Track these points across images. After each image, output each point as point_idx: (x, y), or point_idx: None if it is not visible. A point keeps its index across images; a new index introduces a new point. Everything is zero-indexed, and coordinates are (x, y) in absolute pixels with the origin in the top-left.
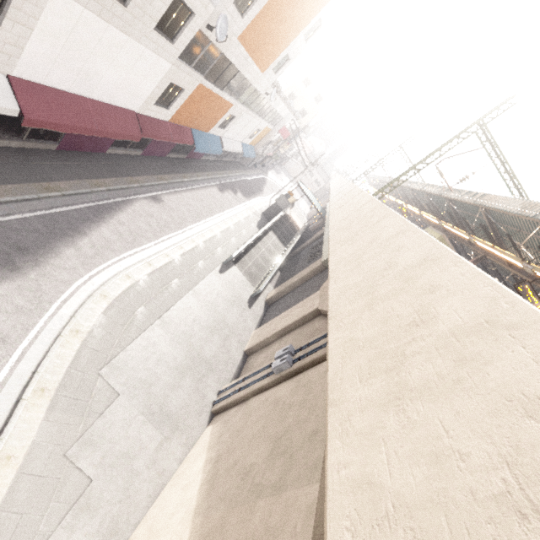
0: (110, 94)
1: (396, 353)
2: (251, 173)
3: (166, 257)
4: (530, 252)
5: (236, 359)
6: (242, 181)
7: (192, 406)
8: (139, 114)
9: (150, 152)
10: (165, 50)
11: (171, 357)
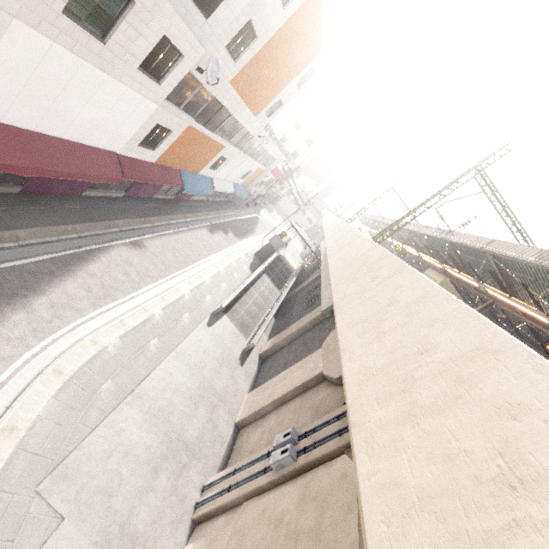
0: (86, 135)
1: (492, 548)
2: (243, 212)
3: (145, 313)
4: (548, 303)
5: (226, 435)
6: (234, 221)
7: (167, 516)
8: (121, 155)
9: (134, 193)
10: (151, 90)
11: (143, 446)
